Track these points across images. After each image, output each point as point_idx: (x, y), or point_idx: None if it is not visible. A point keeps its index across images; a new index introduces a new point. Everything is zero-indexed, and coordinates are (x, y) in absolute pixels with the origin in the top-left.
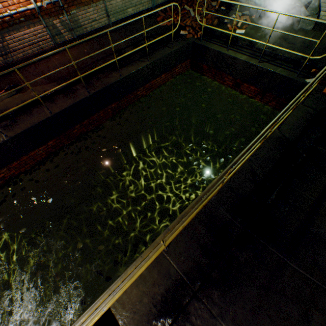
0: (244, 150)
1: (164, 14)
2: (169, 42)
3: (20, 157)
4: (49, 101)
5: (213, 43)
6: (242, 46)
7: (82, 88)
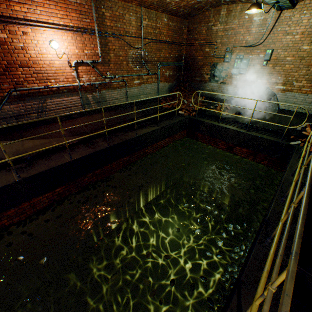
0: (310, 173)
1: (165, 101)
2: (171, 117)
3: (22, 202)
4: (69, 149)
5: (205, 119)
6: (228, 121)
7: (101, 141)
